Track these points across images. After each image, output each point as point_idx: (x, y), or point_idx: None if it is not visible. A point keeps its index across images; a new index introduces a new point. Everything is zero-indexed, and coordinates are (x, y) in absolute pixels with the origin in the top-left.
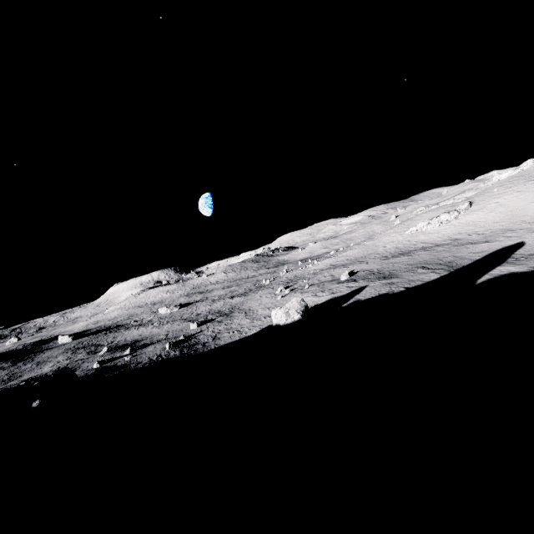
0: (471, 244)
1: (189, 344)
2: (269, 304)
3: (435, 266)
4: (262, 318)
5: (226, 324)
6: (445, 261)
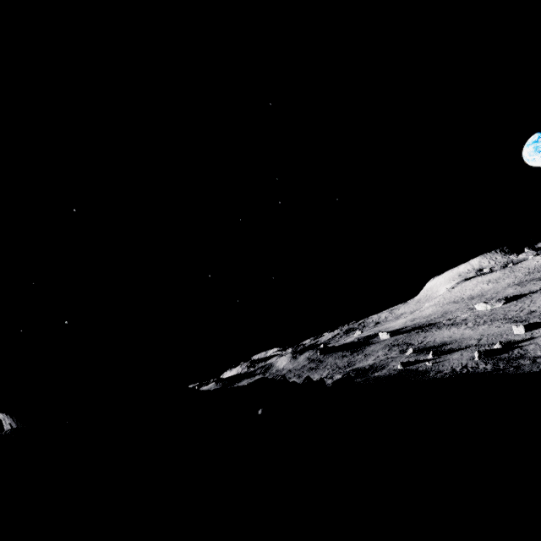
0: None
1: (509, 356)
2: None
3: None
4: None
5: None
6: None
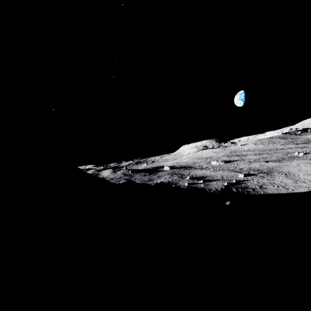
0: None
1: (241, 186)
2: (310, 172)
3: None
4: (306, 181)
5: (268, 179)
6: None
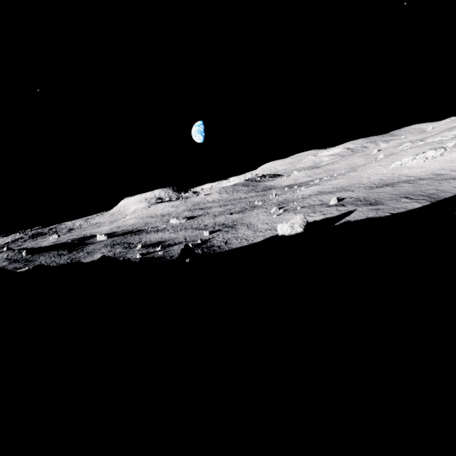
0: (454, 179)
1: (207, 246)
2: (266, 221)
3: (418, 197)
4: (263, 230)
5: (233, 233)
6: (428, 193)
